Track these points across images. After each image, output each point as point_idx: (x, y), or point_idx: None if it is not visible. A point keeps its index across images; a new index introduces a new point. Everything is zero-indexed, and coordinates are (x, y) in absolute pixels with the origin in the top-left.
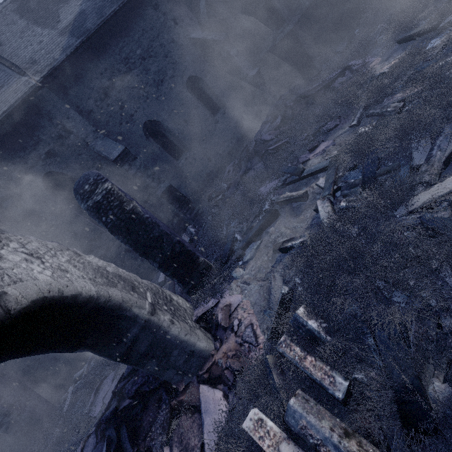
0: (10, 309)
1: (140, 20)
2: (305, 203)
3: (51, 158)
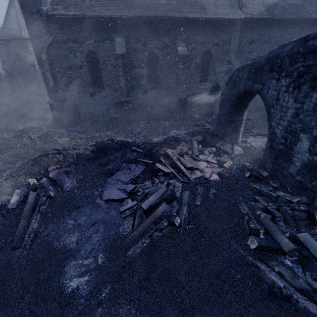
0: None
1: (291, 28)
2: None
3: (215, 46)
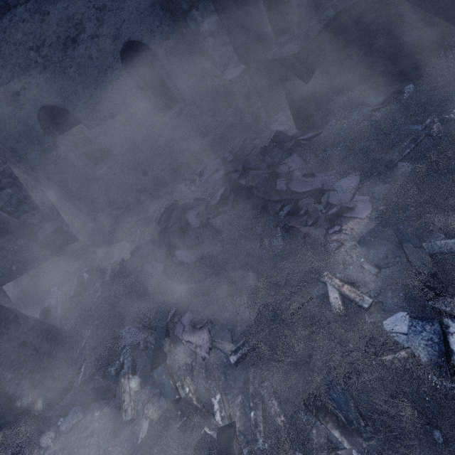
0: None
1: None
2: (128, 426)
3: None
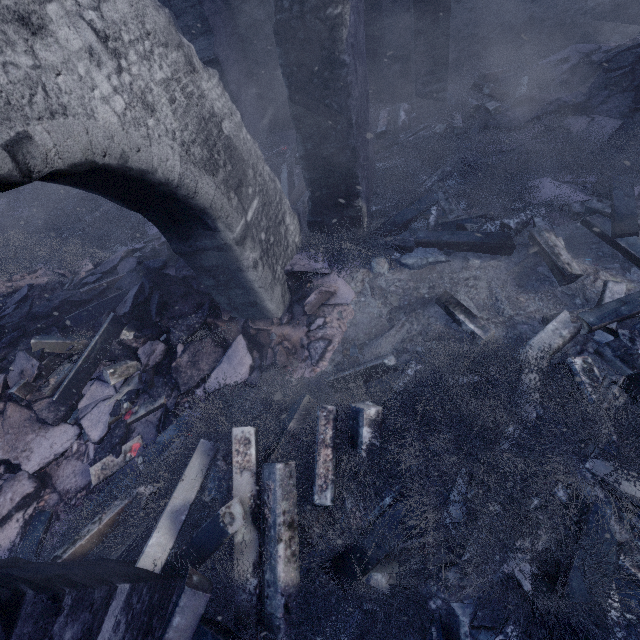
0: (32, 170)
1: None
2: (554, 286)
3: None
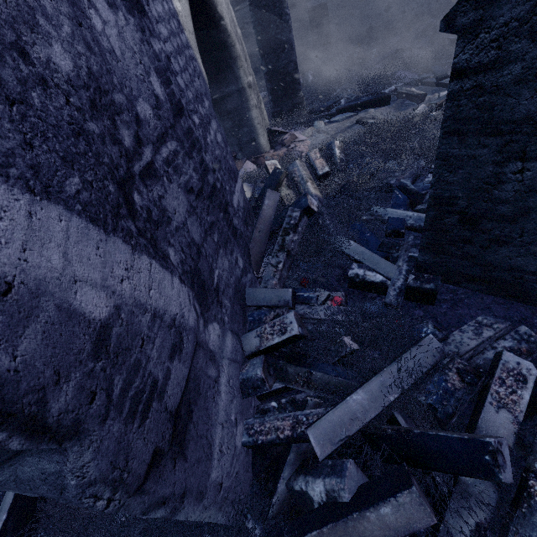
0: None
1: None
2: (415, 105)
3: None
